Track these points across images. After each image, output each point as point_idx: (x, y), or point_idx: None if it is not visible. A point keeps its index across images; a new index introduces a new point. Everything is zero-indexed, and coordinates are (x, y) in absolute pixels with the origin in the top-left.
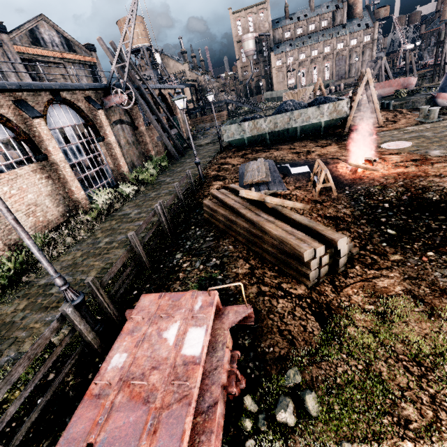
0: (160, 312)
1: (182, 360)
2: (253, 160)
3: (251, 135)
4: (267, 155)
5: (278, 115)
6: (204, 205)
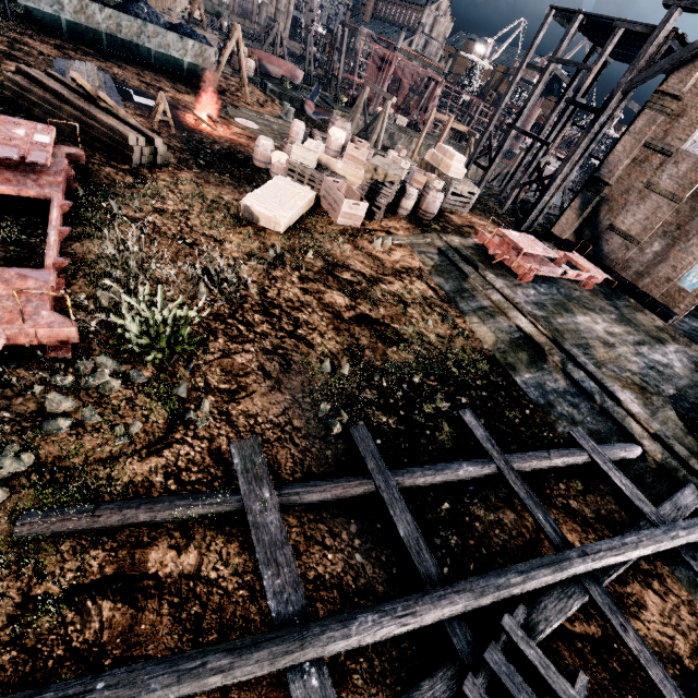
0: (2, 122)
1: (36, 142)
2: (81, 61)
3: (76, 20)
4: (103, 66)
5: (124, 15)
6: (5, 79)
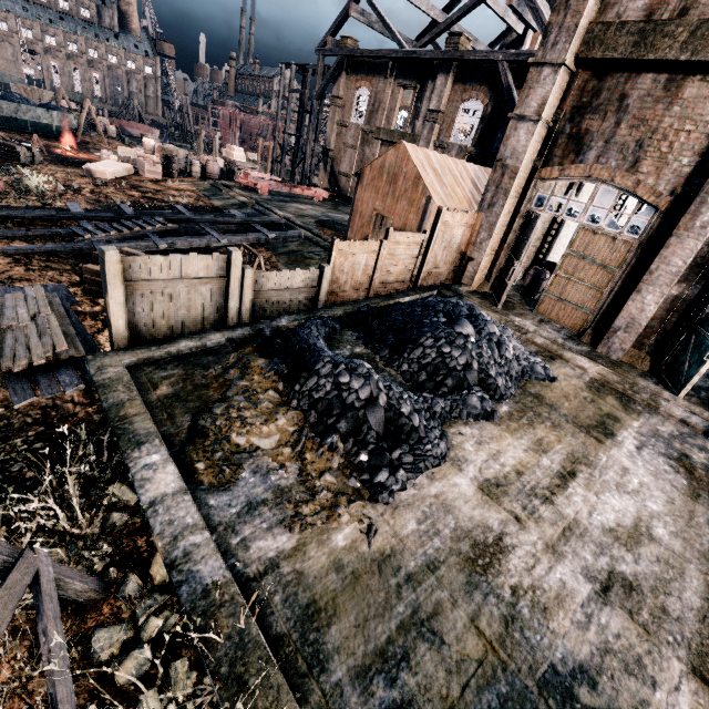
0: None
1: None
2: None
3: None
4: None
5: (3, 101)
6: None
